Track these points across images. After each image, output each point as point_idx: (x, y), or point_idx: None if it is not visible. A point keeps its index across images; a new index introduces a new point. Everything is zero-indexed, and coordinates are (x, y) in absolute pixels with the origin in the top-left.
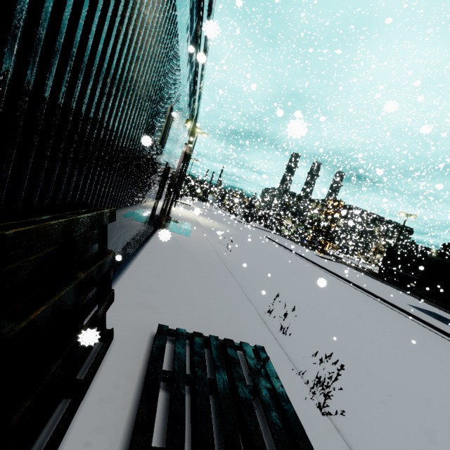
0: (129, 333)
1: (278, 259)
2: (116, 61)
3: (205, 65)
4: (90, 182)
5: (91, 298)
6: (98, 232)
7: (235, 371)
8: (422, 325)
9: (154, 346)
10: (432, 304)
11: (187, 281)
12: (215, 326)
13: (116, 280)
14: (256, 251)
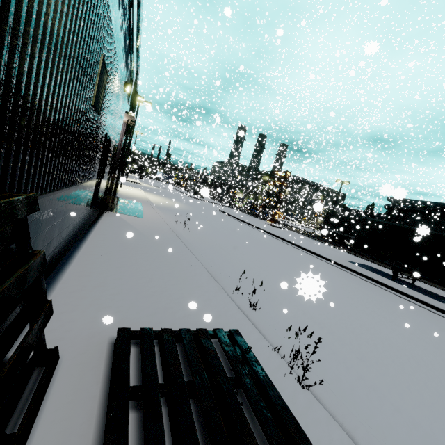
0: (81, 346)
1: (235, 232)
2: None
3: (141, 14)
4: None
5: (15, 318)
6: (13, 228)
7: (213, 366)
8: (360, 278)
9: (115, 358)
10: (363, 257)
11: (146, 268)
12: (184, 315)
13: (56, 281)
14: (213, 226)
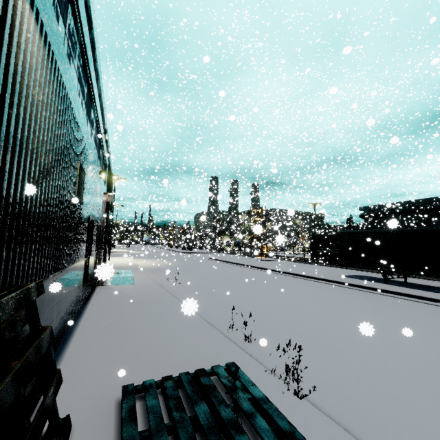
0: (90, 412)
1: (226, 275)
2: (12, 140)
3: (106, 120)
4: (5, 261)
5: (32, 389)
6: (26, 311)
7: (213, 397)
8: (354, 289)
9: (122, 411)
10: (355, 268)
11: (142, 330)
12: (183, 363)
13: (59, 361)
14: (204, 275)
